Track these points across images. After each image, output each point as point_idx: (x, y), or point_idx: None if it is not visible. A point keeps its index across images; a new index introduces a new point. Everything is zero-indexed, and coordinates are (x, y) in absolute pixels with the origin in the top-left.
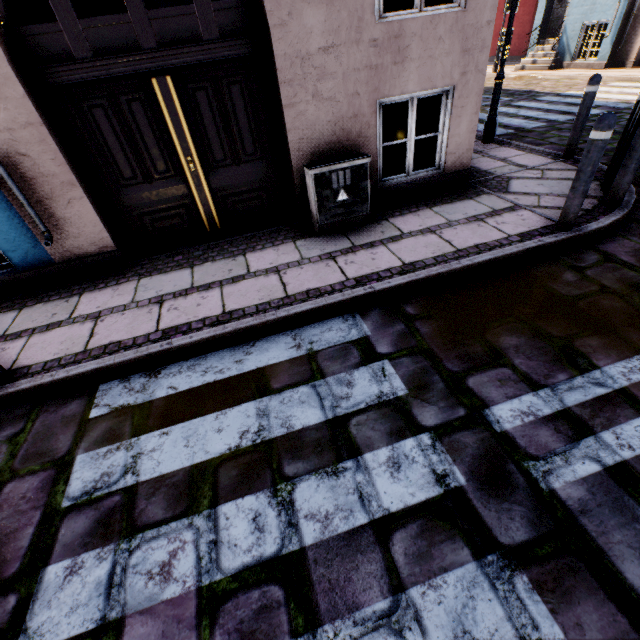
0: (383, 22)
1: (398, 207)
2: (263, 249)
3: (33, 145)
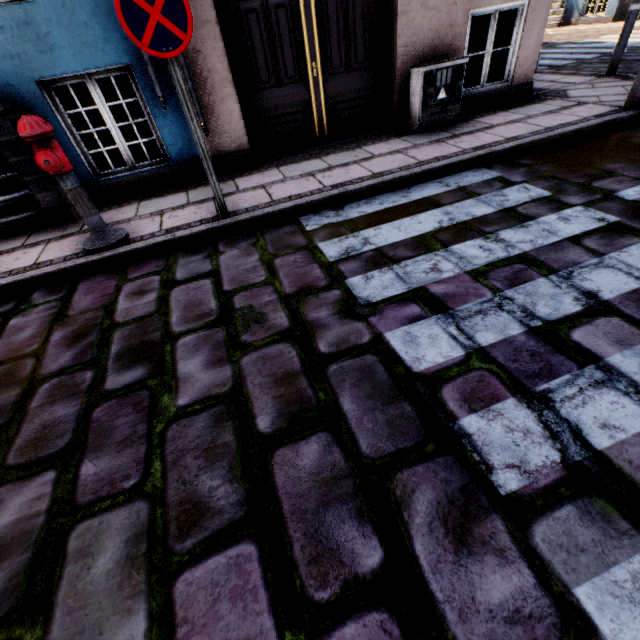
0: None
1: (476, 113)
2: (374, 144)
3: (207, 42)
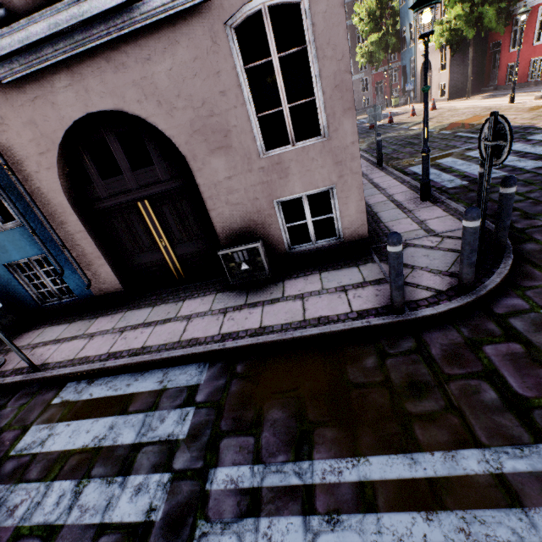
0: (266, 157)
1: (300, 269)
2: (196, 298)
3: (82, 240)
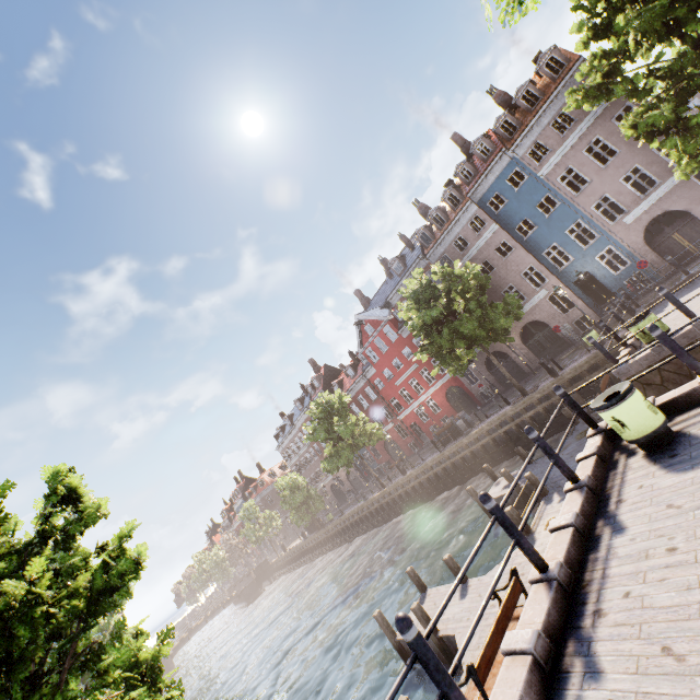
0: None
1: None
2: None
3: (653, 258)
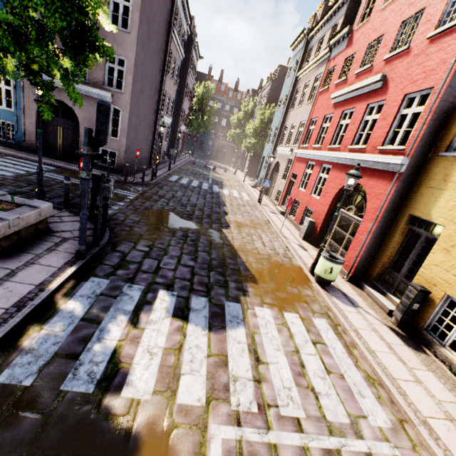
0: None
1: (99, 169)
2: (62, 161)
3: (32, 127)
